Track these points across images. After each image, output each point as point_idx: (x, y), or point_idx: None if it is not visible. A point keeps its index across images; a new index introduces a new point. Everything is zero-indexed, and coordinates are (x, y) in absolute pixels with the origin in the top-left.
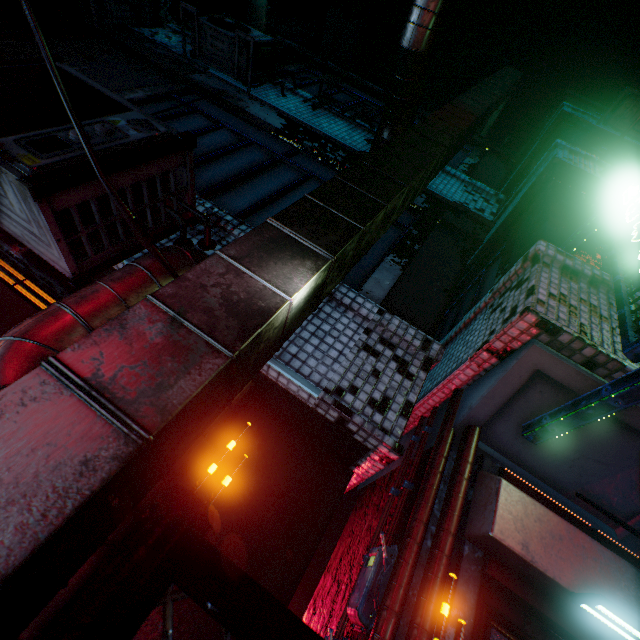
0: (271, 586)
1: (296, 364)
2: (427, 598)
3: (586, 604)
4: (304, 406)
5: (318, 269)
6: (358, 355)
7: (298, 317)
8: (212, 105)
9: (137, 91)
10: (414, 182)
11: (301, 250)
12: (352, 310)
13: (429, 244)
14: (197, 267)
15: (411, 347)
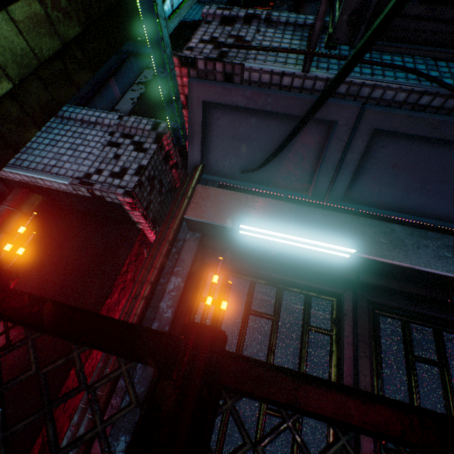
0: (91, 302)
1: (55, 170)
2: (151, 266)
3: (239, 230)
4: (76, 196)
5: None
6: (103, 150)
7: None
8: None
9: None
10: None
11: None
12: (99, 124)
13: None
14: None
15: (145, 132)
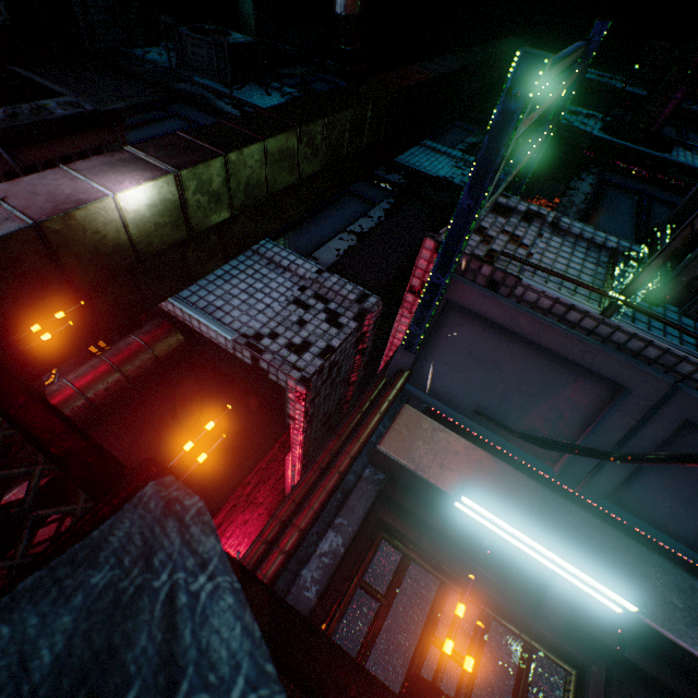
0: None
1: (219, 315)
2: (307, 503)
3: (456, 500)
4: (229, 355)
5: (155, 178)
6: (286, 308)
7: (154, 230)
8: (194, 109)
9: (119, 103)
10: (315, 127)
11: (146, 167)
12: (290, 271)
13: (398, 216)
14: (36, 174)
15: (346, 301)
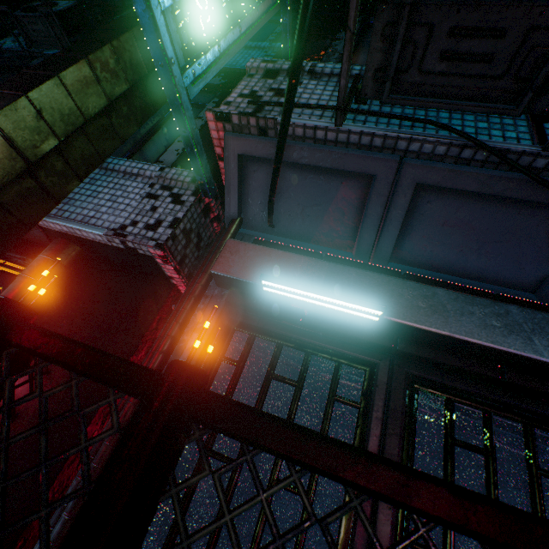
0: None
1: (93, 221)
2: (174, 321)
3: (262, 286)
4: (110, 247)
5: None
6: (142, 202)
7: None
8: None
9: None
10: (103, 53)
11: None
12: (140, 176)
13: None
14: None
15: (185, 184)
